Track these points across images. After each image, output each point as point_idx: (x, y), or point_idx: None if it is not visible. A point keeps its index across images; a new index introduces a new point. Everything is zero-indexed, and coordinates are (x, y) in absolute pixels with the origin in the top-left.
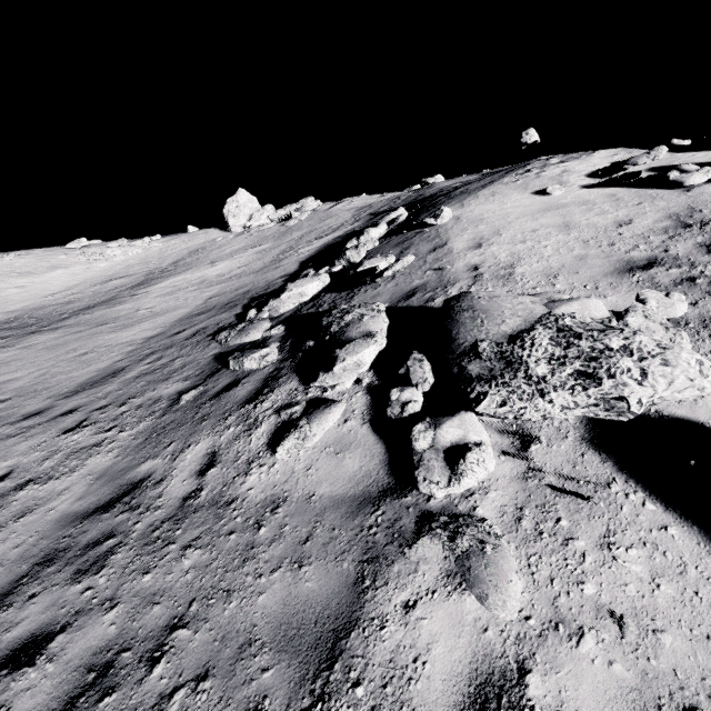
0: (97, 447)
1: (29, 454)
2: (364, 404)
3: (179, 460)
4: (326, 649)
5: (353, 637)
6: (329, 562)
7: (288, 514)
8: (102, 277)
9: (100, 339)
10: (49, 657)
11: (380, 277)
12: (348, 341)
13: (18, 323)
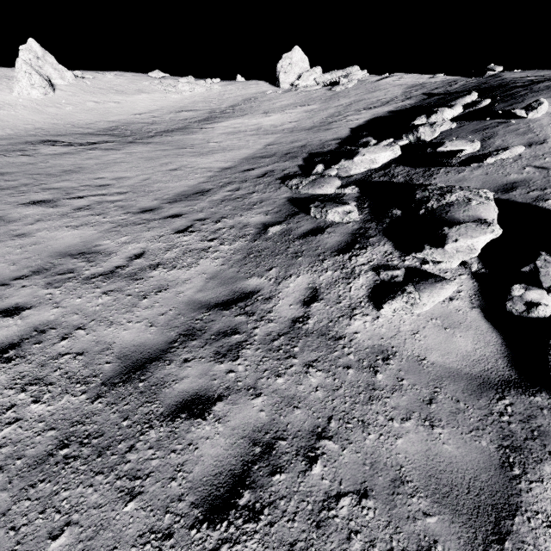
0: (204, 251)
1: (154, 243)
2: (471, 289)
3: (283, 285)
4: (489, 521)
5: (518, 522)
6: (463, 433)
7: (401, 369)
8: (175, 107)
9: (184, 160)
10: (216, 417)
11: (478, 162)
12: (453, 221)
13: (118, 132)
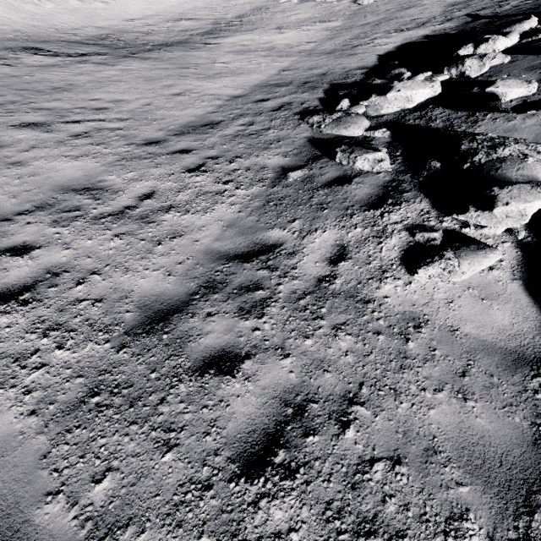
0: (219, 195)
1: (164, 181)
2: (514, 259)
3: (308, 240)
4: (520, 495)
5: None
6: (496, 408)
7: (434, 339)
8: (173, 13)
9: (188, 83)
10: (245, 376)
11: (538, 109)
12: (504, 181)
13: (110, 42)
